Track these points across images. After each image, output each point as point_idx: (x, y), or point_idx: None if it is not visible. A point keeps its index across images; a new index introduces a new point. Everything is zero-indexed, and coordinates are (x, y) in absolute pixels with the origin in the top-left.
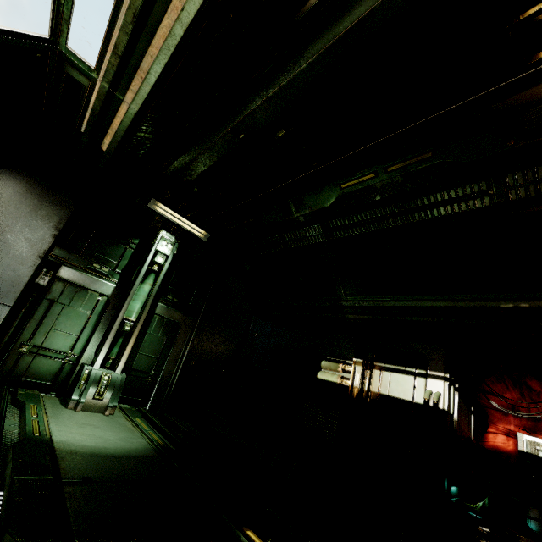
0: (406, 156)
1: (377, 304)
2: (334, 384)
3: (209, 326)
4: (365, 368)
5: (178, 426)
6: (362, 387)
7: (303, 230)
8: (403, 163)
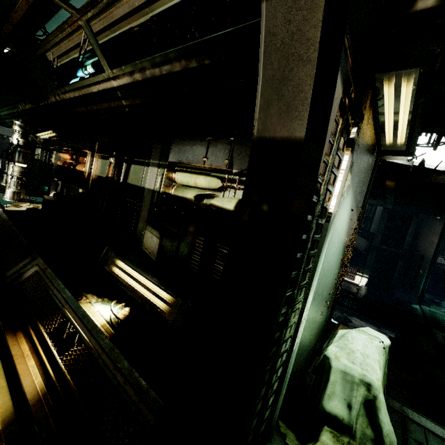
0: None
1: (4, 113)
2: None
3: None
4: None
5: None
6: None
7: None
8: None
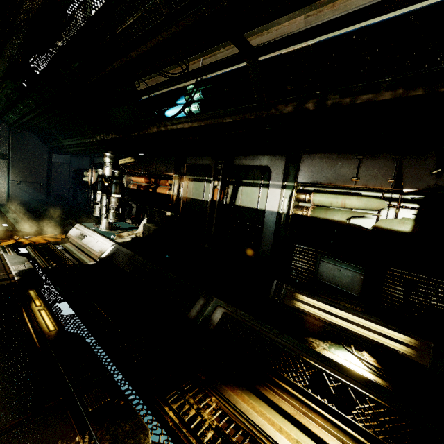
0: (1, 83)
1: (70, 143)
2: (87, 182)
3: (20, 163)
4: (92, 173)
5: (9, 207)
6: (92, 181)
7: (12, 111)
8: (3, 86)
